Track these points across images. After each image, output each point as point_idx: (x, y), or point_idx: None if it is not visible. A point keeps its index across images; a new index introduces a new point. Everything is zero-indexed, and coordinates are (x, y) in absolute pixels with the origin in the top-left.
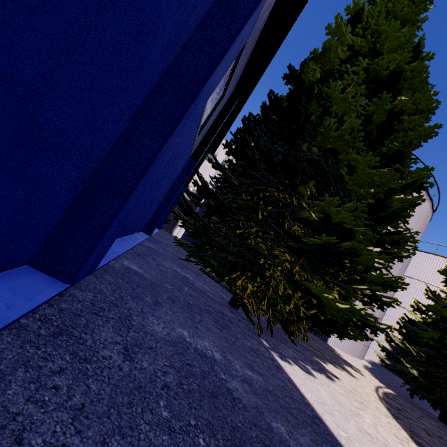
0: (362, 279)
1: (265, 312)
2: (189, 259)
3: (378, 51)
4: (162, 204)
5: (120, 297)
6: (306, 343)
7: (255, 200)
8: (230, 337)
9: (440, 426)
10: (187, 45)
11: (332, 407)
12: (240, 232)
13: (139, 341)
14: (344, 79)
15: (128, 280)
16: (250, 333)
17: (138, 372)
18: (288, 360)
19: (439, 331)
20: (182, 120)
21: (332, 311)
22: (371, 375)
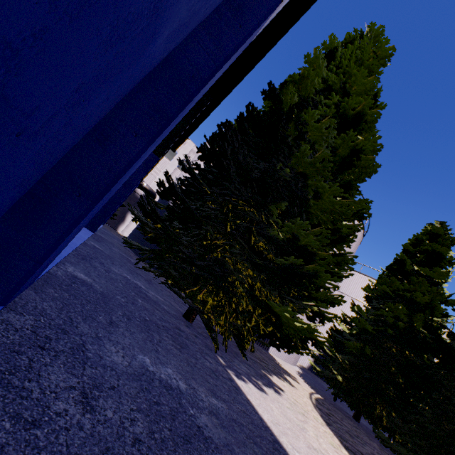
0: (309, 295)
1: (223, 327)
2: (147, 268)
3: (347, 91)
4: (113, 198)
5: (69, 319)
6: (253, 355)
7: (224, 211)
8: (191, 359)
9: (355, 424)
10: (191, 37)
11: (285, 426)
12: (207, 244)
13: (98, 381)
14: (318, 109)
15: (75, 293)
16: (207, 350)
17: (103, 427)
18: (243, 378)
19: (361, 341)
20: (174, 120)
21: (290, 329)
22: (304, 381)
